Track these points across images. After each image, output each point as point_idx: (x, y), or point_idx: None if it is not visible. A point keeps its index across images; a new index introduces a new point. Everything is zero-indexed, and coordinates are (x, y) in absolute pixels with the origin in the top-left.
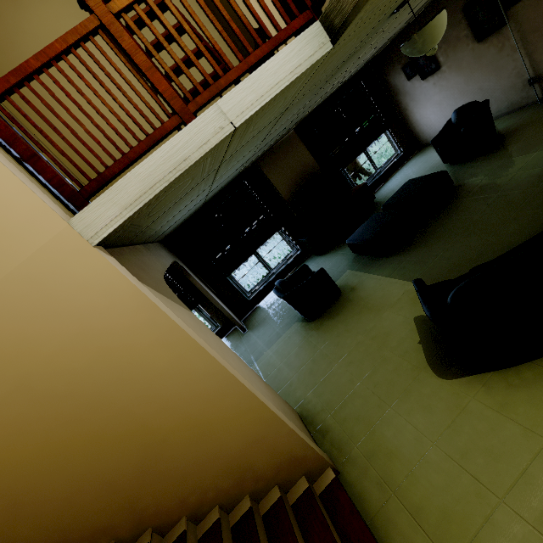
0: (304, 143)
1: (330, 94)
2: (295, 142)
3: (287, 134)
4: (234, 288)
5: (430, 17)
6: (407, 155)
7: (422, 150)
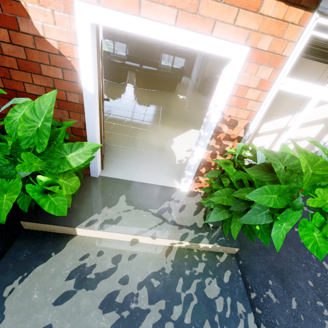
0: None
1: None
2: None
3: None
4: None
5: None
6: (185, 75)
7: (188, 78)
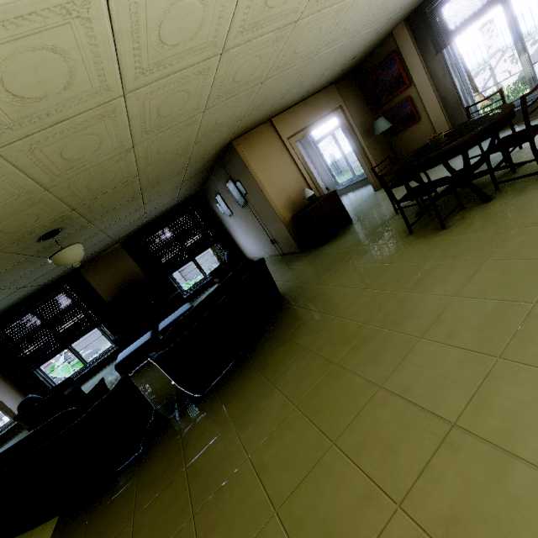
0: (132, 253)
1: (150, 220)
2: (121, 253)
3: (113, 247)
4: (42, 381)
5: (215, 181)
6: None
7: None
